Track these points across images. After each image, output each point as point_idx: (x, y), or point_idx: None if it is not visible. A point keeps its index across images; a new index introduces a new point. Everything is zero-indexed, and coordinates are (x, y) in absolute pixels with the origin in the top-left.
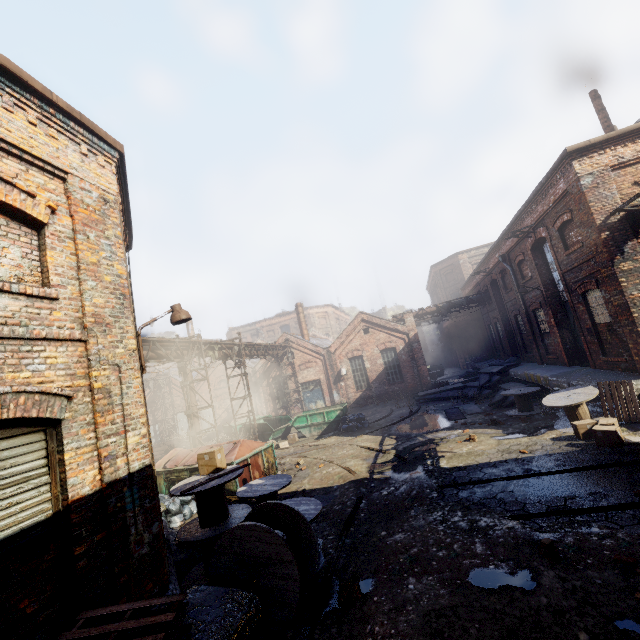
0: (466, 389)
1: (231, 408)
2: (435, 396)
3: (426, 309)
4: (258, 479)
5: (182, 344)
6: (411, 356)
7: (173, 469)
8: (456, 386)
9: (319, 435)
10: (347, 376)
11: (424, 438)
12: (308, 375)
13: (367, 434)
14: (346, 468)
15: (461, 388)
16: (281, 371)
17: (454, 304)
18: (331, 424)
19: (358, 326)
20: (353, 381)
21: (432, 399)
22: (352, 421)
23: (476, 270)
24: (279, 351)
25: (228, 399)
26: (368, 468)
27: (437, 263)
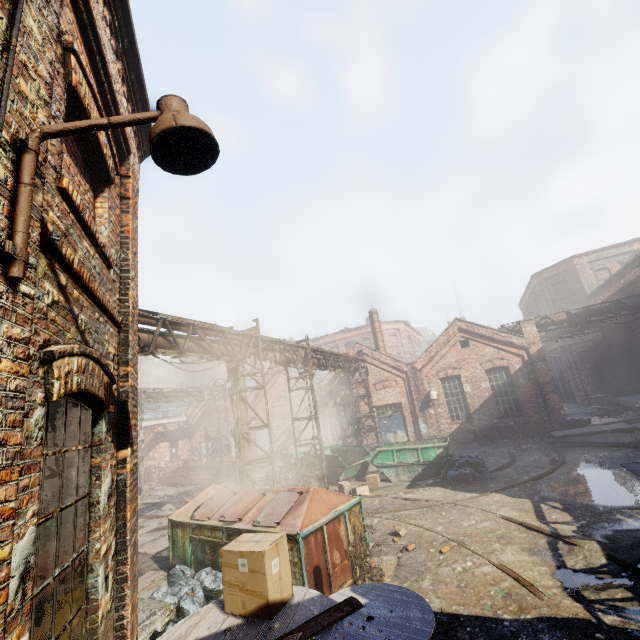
0: (639, 433)
1: (290, 430)
2: (583, 439)
3: (550, 317)
4: (349, 589)
5: (233, 337)
6: (533, 379)
7: (203, 523)
8: (618, 427)
9: (410, 481)
10: (438, 401)
11: (639, 521)
12: (385, 397)
13: (498, 492)
14: (506, 570)
15: (624, 431)
16: (352, 389)
17: (596, 310)
18: (428, 467)
19: (453, 337)
20: (446, 408)
21: (578, 443)
22: (464, 466)
23: (629, 264)
24: (351, 364)
25: (287, 419)
26: (557, 579)
27: (542, 270)
